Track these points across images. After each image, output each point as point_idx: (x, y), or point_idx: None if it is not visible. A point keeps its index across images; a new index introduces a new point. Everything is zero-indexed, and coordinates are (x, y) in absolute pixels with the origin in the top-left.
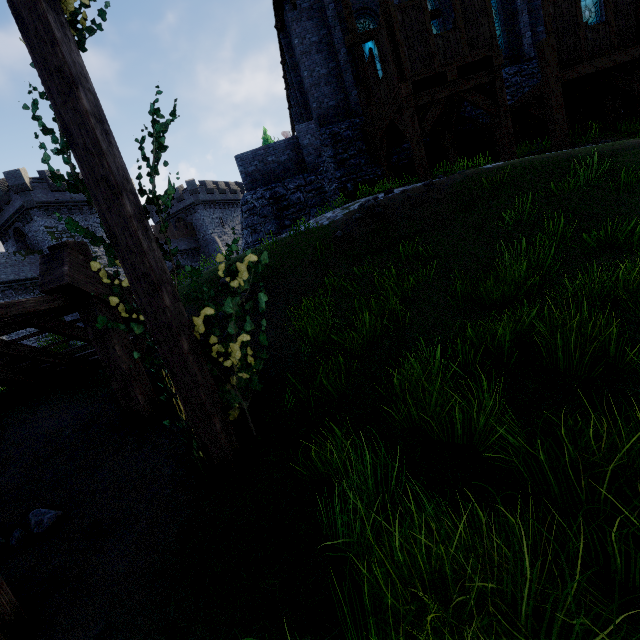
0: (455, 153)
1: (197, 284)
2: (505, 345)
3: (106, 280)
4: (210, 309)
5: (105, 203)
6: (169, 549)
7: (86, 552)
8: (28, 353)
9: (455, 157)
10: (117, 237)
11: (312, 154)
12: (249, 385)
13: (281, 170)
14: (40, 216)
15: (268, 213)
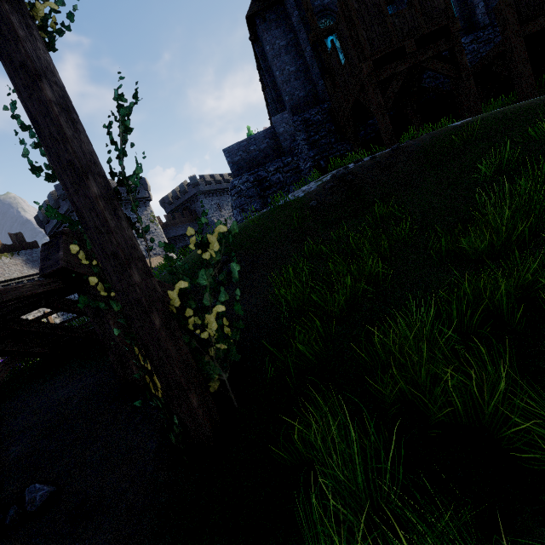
0: (419, 121)
1: (171, 259)
2: (504, 301)
3: (85, 261)
4: (184, 282)
5: (72, 187)
6: (142, 544)
7: (67, 539)
8: (48, 329)
9: (419, 124)
10: (85, 218)
11: (287, 139)
12: (227, 356)
13: (262, 156)
14: None
15: (253, 194)
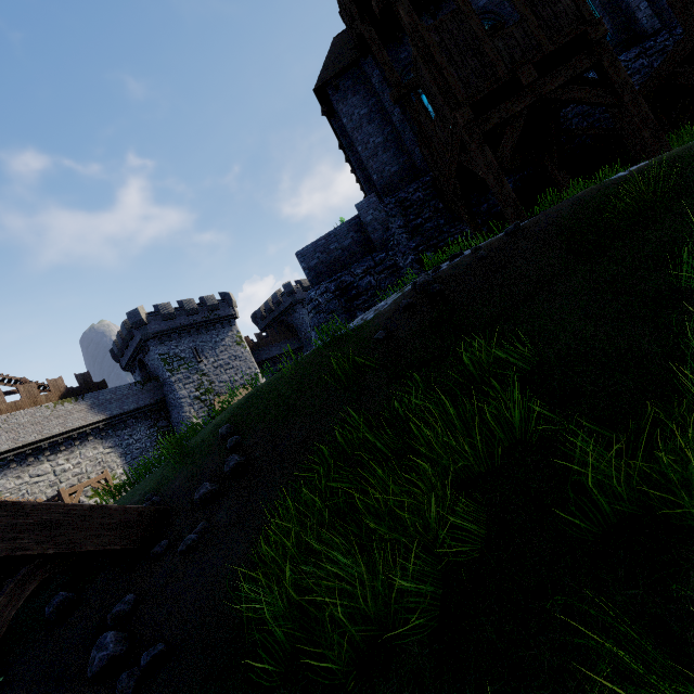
0: (567, 178)
1: None
2: None
3: None
4: None
5: None
6: None
7: None
8: None
9: (568, 183)
10: None
11: (378, 229)
12: None
13: (346, 256)
14: (155, 345)
15: (335, 307)
